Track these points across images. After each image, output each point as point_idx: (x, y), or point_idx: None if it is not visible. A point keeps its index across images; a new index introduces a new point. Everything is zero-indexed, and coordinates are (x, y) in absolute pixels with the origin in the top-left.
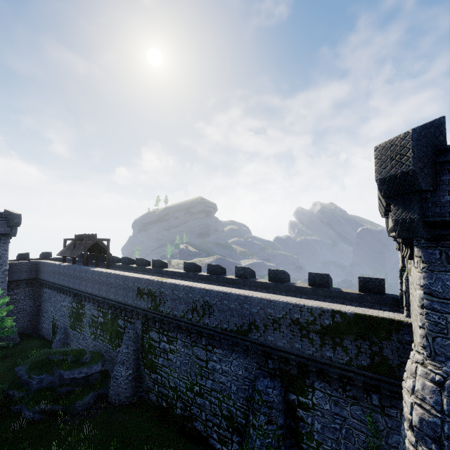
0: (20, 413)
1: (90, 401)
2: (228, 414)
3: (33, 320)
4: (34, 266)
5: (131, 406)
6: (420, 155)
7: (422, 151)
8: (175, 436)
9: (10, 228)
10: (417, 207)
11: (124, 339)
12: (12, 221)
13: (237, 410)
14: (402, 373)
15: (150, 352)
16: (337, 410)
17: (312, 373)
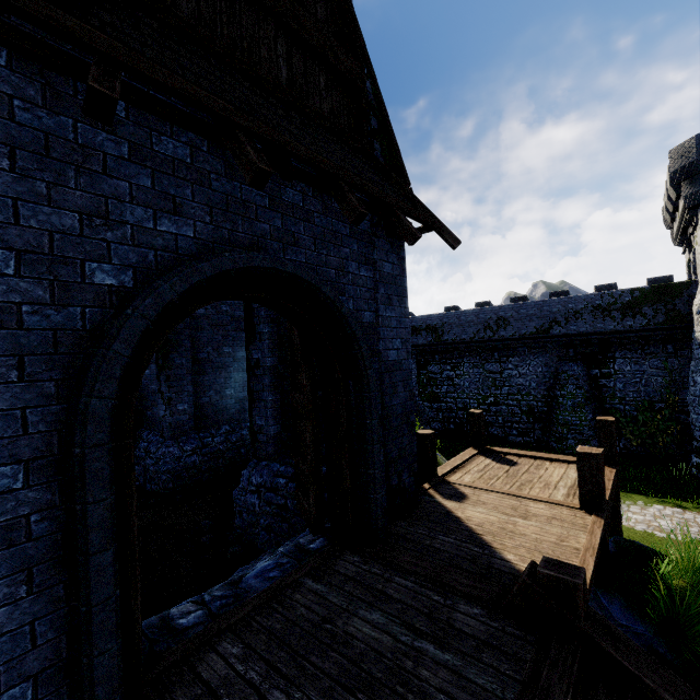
0: None
1: None
2: (528, 409)
3: None
4: None
5: None
6: None
7: None
8: None
9: None
10: (699, 183)
11: None
12: None
13: (538, 402)
14: (691, 317)
15: (429, 385)
16: (637, 367)
17: (613, 346)
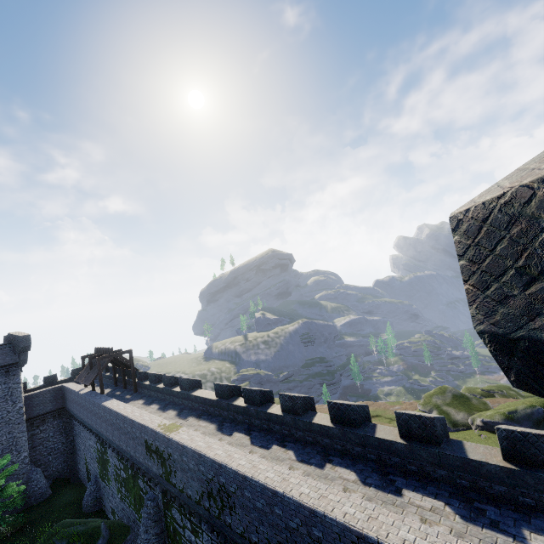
0: None
1: None
2: None
3: (69, 460)
4: (59, 393)
5: None
6: None
7: None
8: None
9: (17, 355)
10: None
11: (142, 516)
12: (18, 347)
13: None
14: None
15: (176, 540)
16: None
17: None
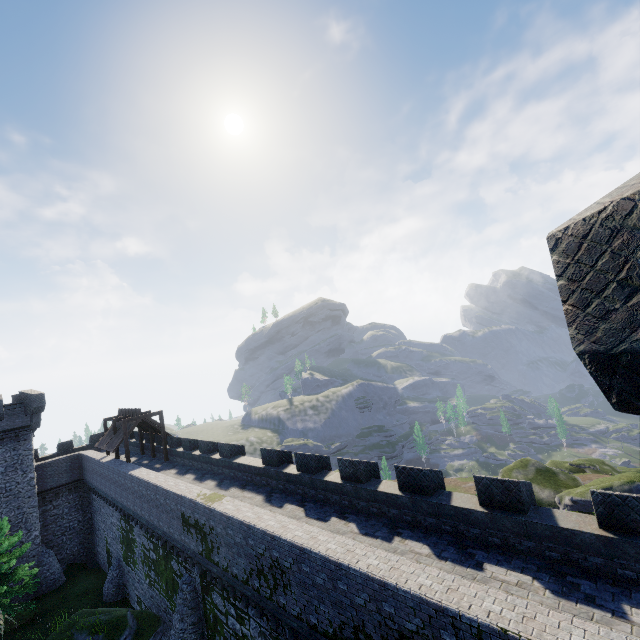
0: None
1: None
2: None
3: (86, 542)
4: (75, 462)
5: None
6: None
7: None
8: None
9: (29, 417)
10: None
11: (176, 602)
12: (30, 407)
13: None
14: None
15: (216, 630)
16: None
17: None
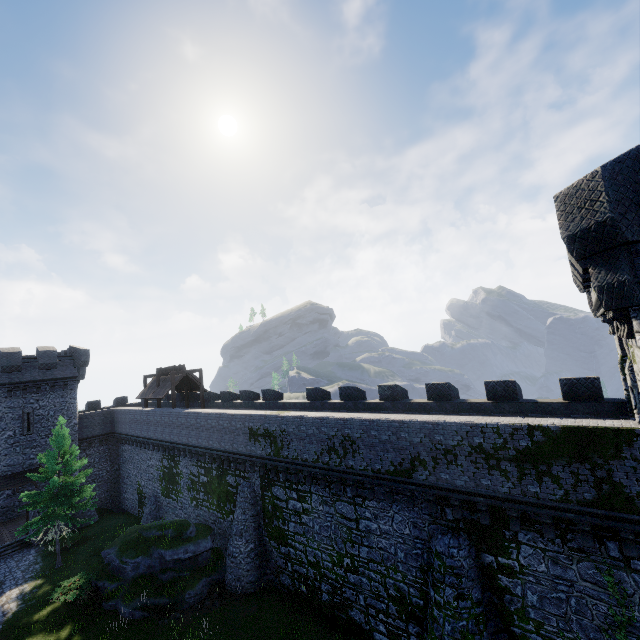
0: (116, 610)
1: (203, 590)
2: (397, 594)
3: (112, 490)
4: (108, 417)
5: (258, 595)
6: (617, 197)
7: (619, 192)
8: (325, 633)
9: (77, 369)
10: (625, 265)
11: (238, 501)
12: (79, 360)
13: (409, 586)
14: None
15: (275, 516)
16: (558, 571)
17: (512, 521)
